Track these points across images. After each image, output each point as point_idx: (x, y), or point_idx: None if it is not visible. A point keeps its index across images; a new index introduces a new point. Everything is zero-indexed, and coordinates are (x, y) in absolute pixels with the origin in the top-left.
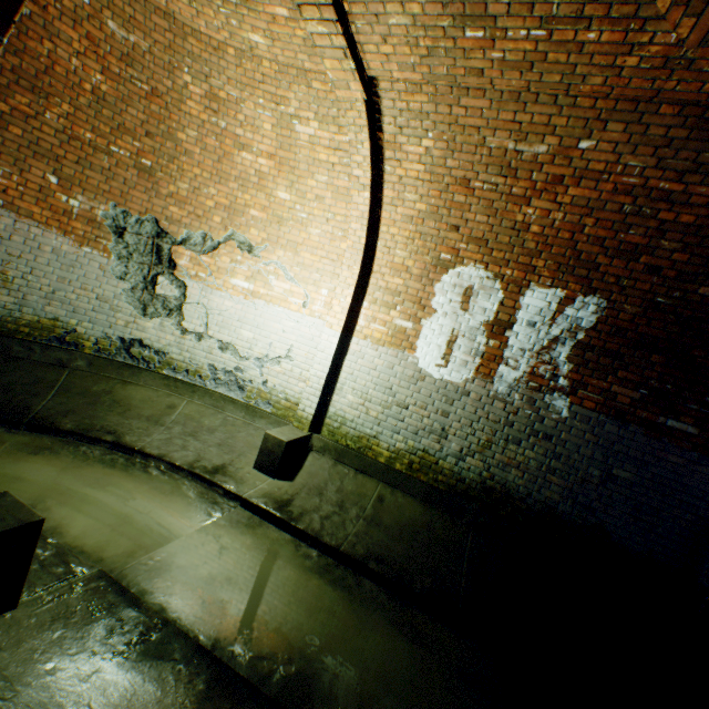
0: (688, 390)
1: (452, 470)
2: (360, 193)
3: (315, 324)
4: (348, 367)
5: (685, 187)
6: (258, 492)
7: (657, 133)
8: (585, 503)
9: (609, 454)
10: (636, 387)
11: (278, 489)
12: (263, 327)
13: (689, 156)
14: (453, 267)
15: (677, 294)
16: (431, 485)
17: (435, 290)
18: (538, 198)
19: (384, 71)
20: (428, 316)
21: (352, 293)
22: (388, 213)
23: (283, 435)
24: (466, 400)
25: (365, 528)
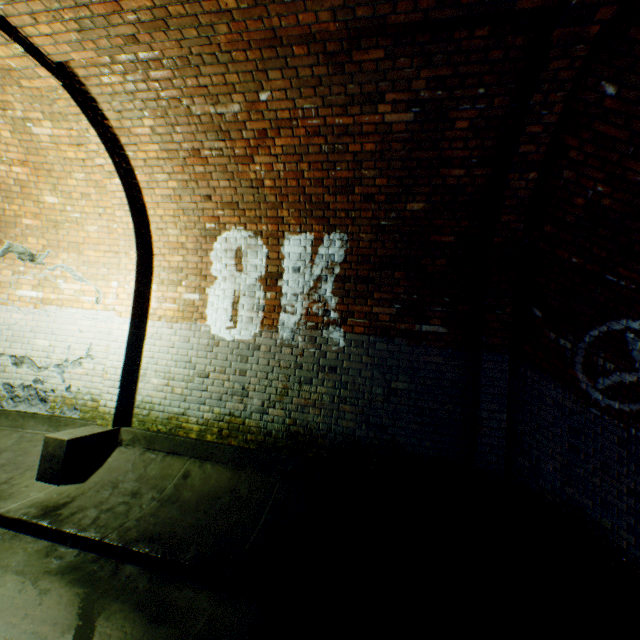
0: (430, 296)
1: (259, 426)
2: (112, 180)
3: (111, 317)
4: (148, 351)
5: (354, 119)
6: (25, 503)
7: (307, 74)
8: (377, 422)
9: (386, 370)
10: (391, 303)
11: (59, 494)
12: (59, 332)
13: (341, 90)
14: (220, 234)
15: (394, 214)
16: (241, 447)
17: (212, 259)
18: (259, 155)
19: (63, 54)
20: (211, 284)
21: (135, 277)
22: (149, 196)
23: (68, 435)
24: (259, 354)
25: (154, 510)
